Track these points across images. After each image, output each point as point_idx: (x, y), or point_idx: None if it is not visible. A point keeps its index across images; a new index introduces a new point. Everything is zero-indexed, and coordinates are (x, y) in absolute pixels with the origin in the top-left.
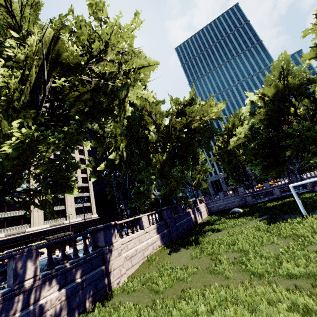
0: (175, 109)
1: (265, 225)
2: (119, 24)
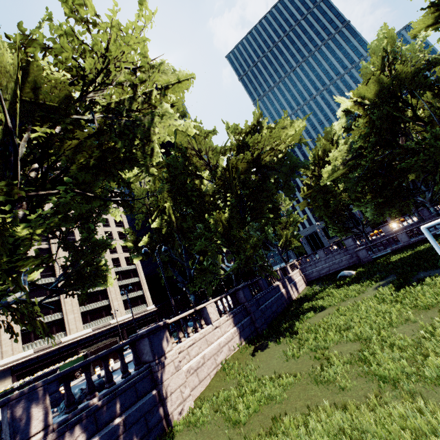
0: (235, 141)
1: (391, 292)
2: (116, 23)
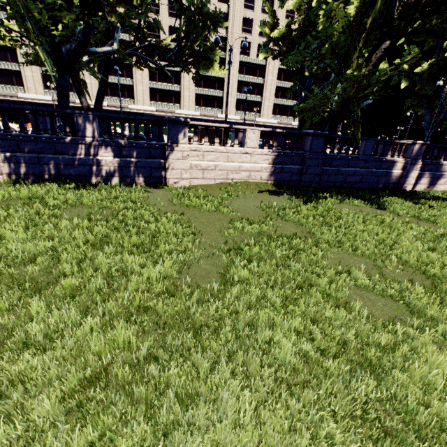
0: None
1: None
2: None
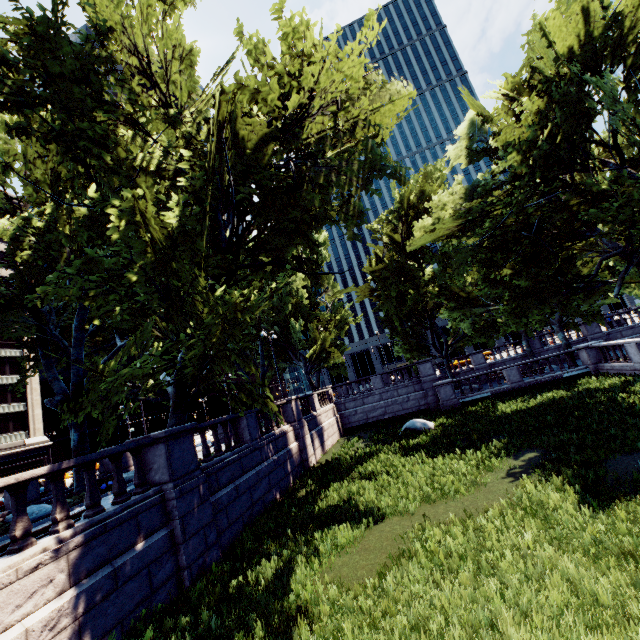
0: None
1: (584, 509)
2: None
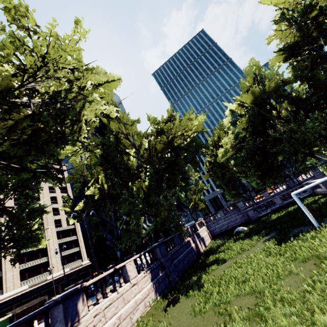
0: None
1: (275, 246)
2: (55, 32)
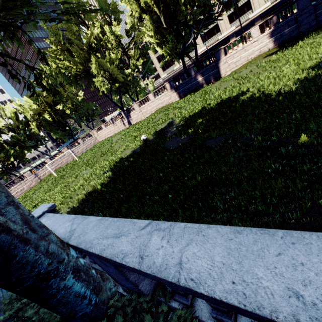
0: None
1: None
2: None
